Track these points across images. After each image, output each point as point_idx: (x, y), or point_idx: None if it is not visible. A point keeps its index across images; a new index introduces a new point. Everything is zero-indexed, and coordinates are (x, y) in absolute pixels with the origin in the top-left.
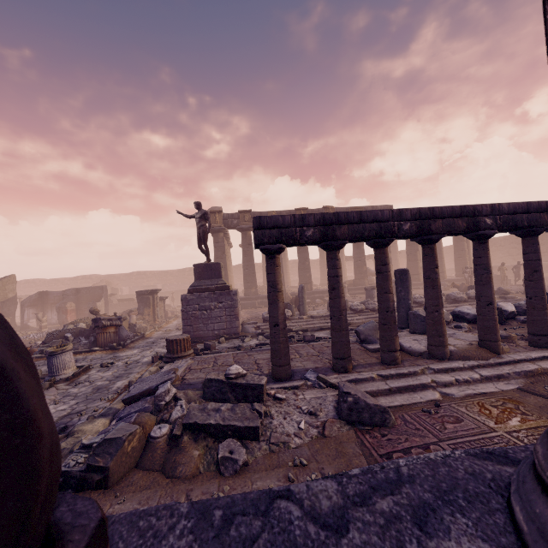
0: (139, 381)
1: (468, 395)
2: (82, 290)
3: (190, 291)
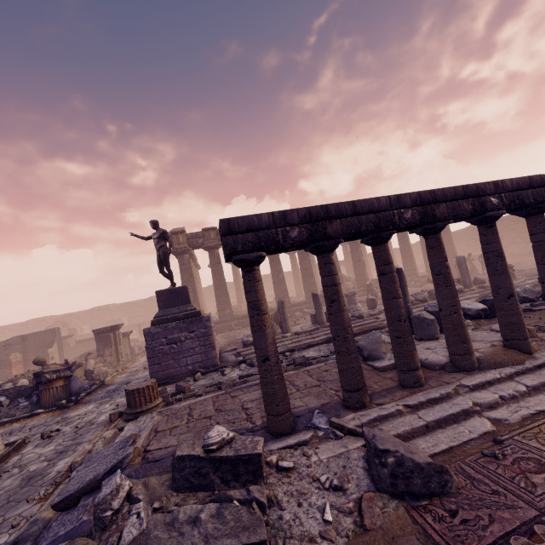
0: (86, 461)
1: (525, 417)
2: (29, 337)
3: (154, 323)
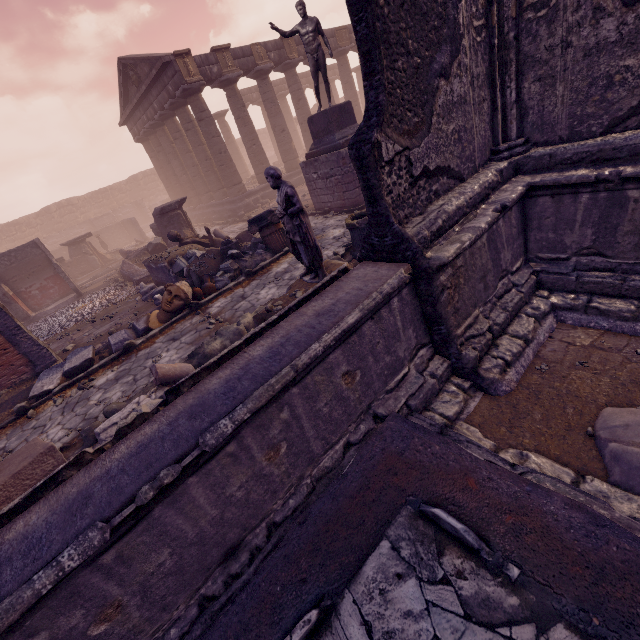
0: None
1: None
2: None
3: (344, 145)
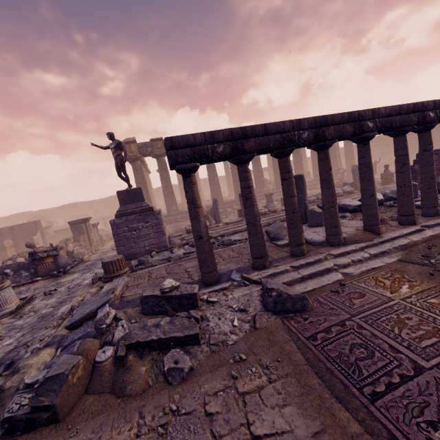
0: (81, 305)
1: (363, 271)
2: (16, 227)
3: (117, 216)
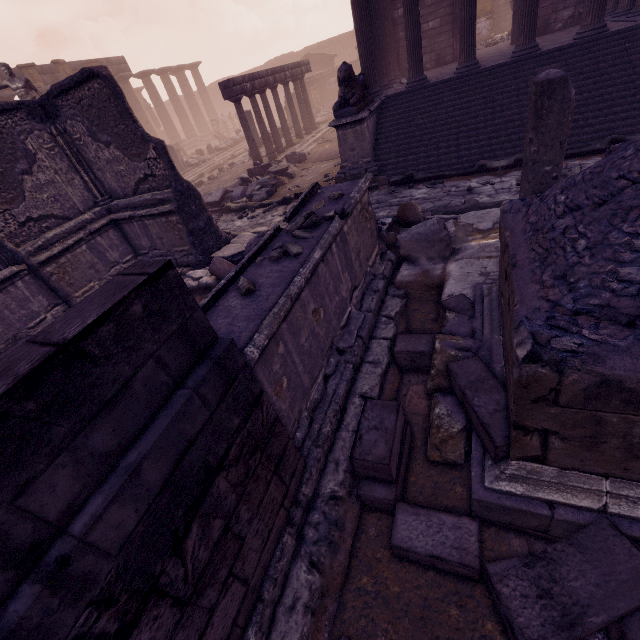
0: None
1: (310, 150)
2: None
3: None
